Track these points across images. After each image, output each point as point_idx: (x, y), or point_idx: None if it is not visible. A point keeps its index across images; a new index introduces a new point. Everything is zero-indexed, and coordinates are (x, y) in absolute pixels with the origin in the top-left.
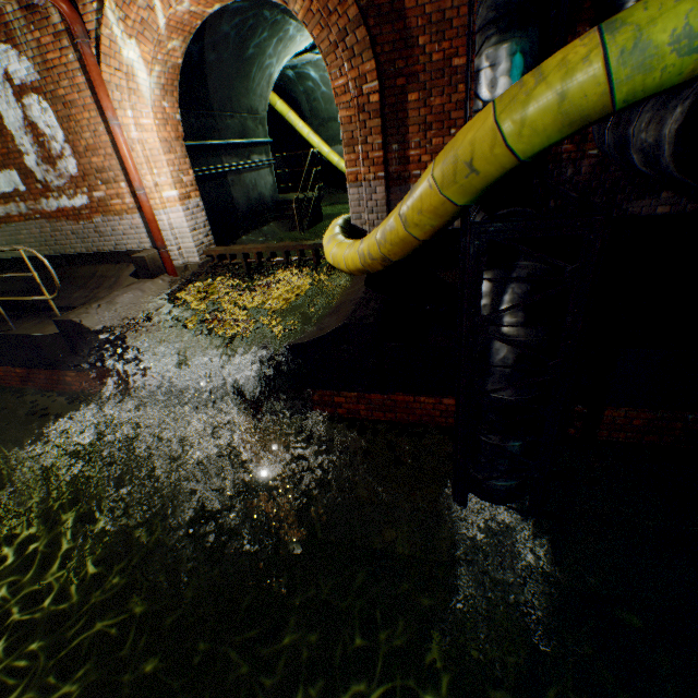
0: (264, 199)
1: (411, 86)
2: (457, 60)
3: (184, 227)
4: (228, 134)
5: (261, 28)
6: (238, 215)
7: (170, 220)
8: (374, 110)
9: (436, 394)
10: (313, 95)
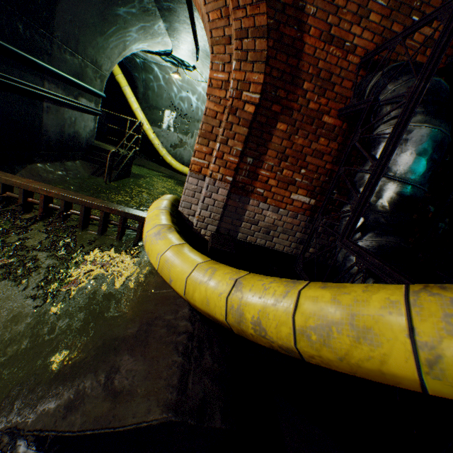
0: (79, 137)
1: (284, 117)
2: (327, 117)
3: None
4: (62, 66)
5: (132, 6)
6: (41, 140)
7: None
8: (245, 118)
9: None
10: (150, 86)
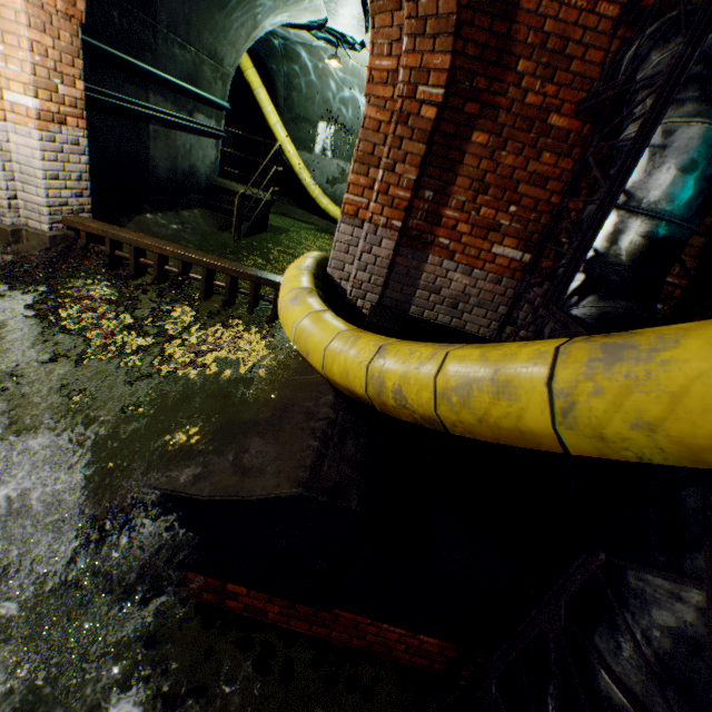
0: (197, 174)
1: (484, 122)
2: (556, 117)
3: (35, 166)
4: (170, 67)
5: None
6: (150, 181)
7: (8, 144)
8: (422, 129)
9: (417, 630)
10: (295, 83)
